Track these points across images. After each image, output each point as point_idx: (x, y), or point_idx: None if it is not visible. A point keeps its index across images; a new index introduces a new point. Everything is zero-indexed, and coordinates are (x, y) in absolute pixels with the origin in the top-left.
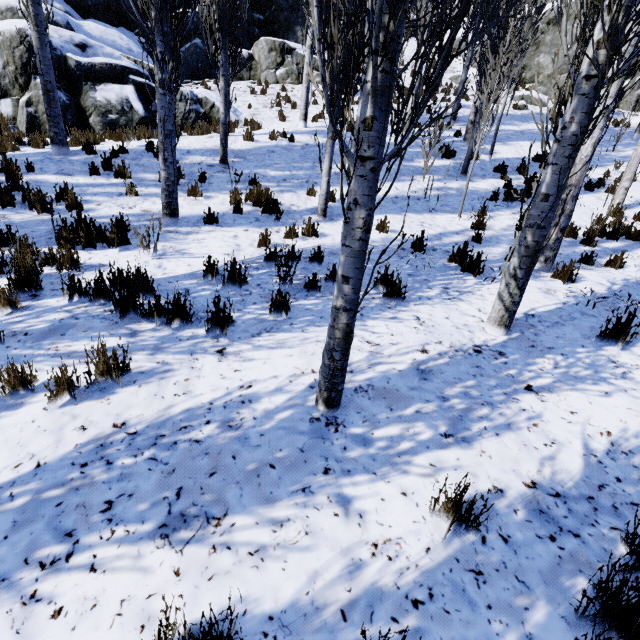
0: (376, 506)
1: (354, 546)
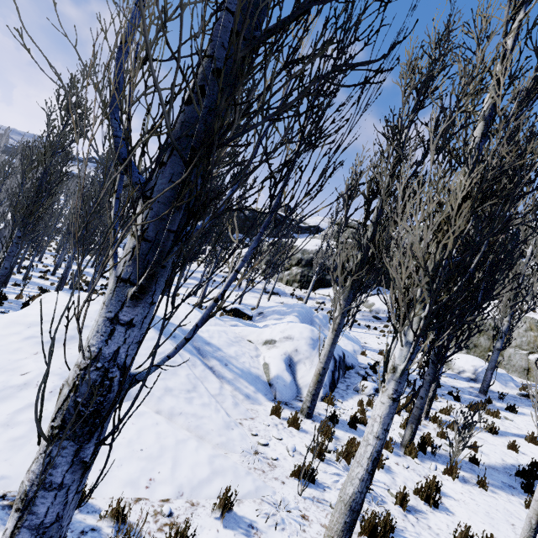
0: None
1: None
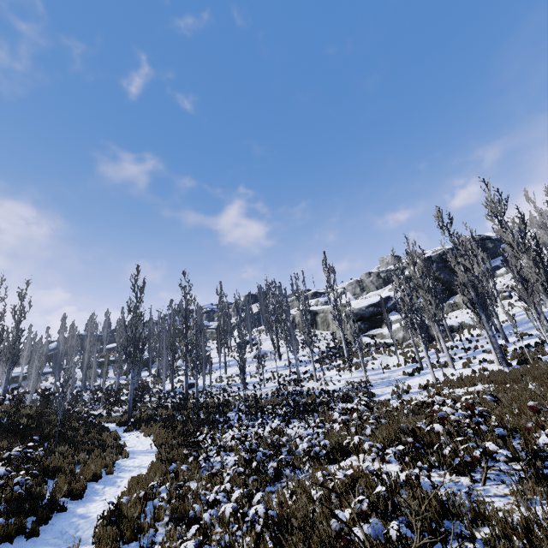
0: None
1: None
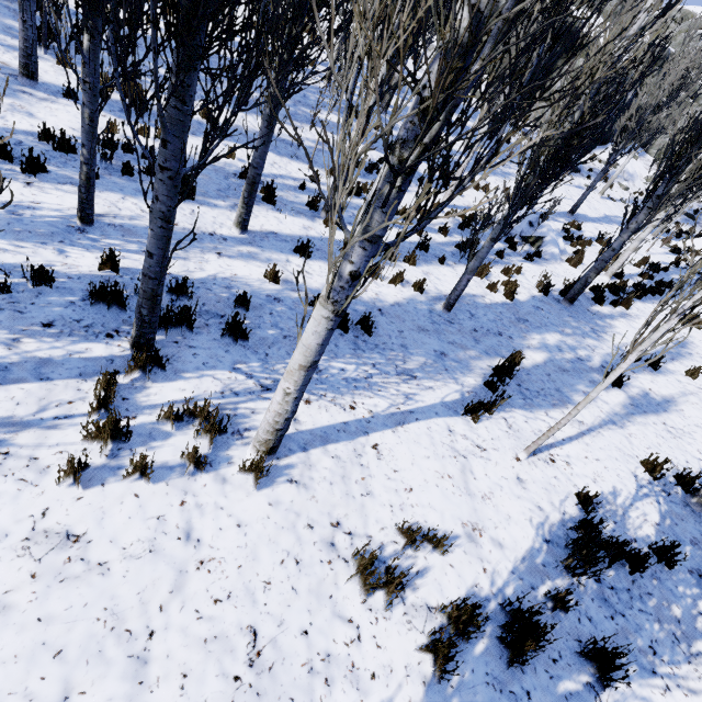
0: (78, 257)
1: (55, 261)
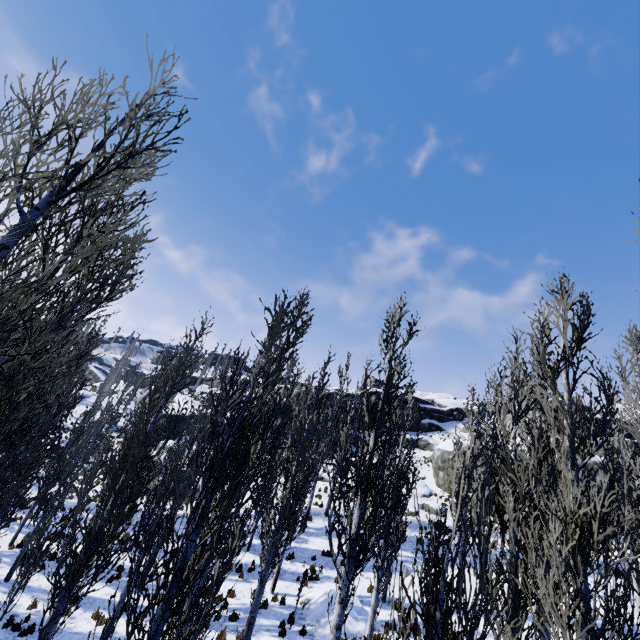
0: None
1: None
